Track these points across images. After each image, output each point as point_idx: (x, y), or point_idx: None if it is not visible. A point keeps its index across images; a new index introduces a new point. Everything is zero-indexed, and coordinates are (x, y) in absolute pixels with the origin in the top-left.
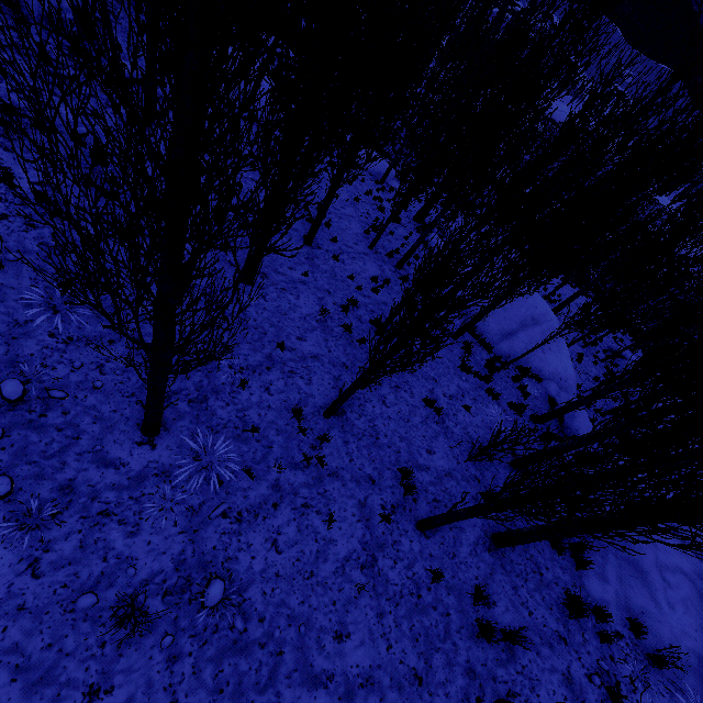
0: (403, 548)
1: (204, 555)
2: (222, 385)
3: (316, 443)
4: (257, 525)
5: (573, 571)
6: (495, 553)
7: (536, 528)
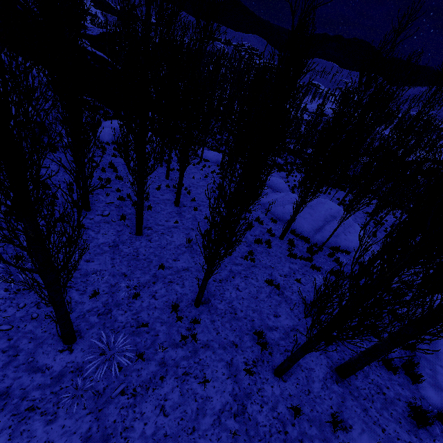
0: (266, 393)
1: (106, 429)
2: (122, 299)
3: (191, 326)
4: (148, 396)
5: (411, 386)
6: (342, 383)
7: (362, 354)
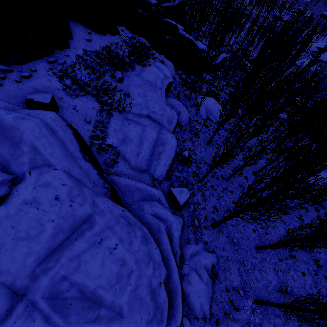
0: (323, 283)
1: (281, 280)
2: (261, 234)
3: (289, 251)
4: (287, 274)
5: None
6: None
7: None
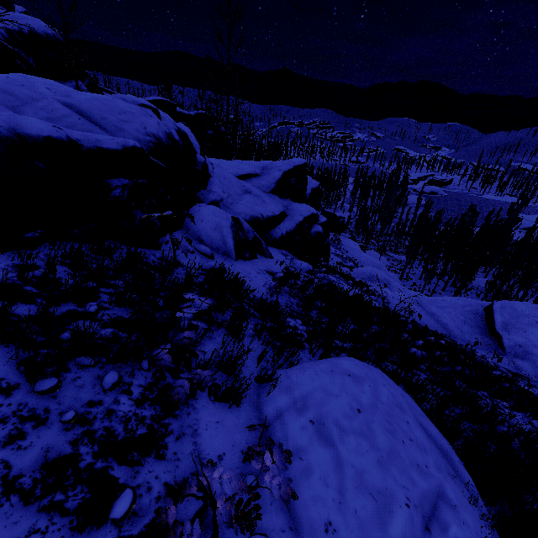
0: None
1: None
2: None
3: None
4: None
5: None
6: None
7: None
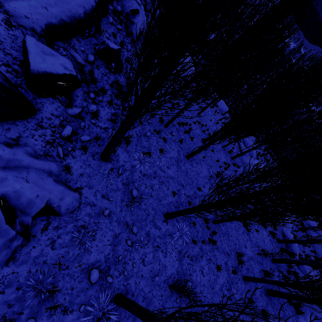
0: (239, 286)
1: (184, 270)
2: (183, 202)
3: (211, 233)
4: (197, 263)
5: (295, 314)
6: (268, 297)
7: (291, 294)
